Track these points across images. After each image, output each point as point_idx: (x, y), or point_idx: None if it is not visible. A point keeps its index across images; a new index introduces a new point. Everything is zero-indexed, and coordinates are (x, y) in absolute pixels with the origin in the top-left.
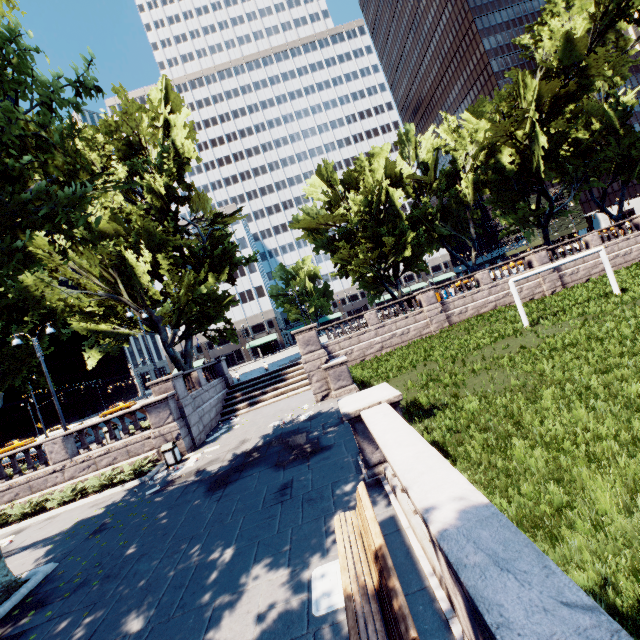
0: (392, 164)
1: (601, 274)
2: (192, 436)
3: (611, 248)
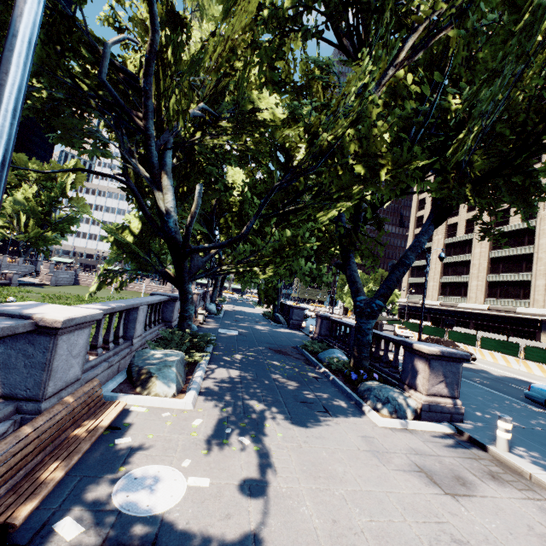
0: None
1: None
2: None
3: None
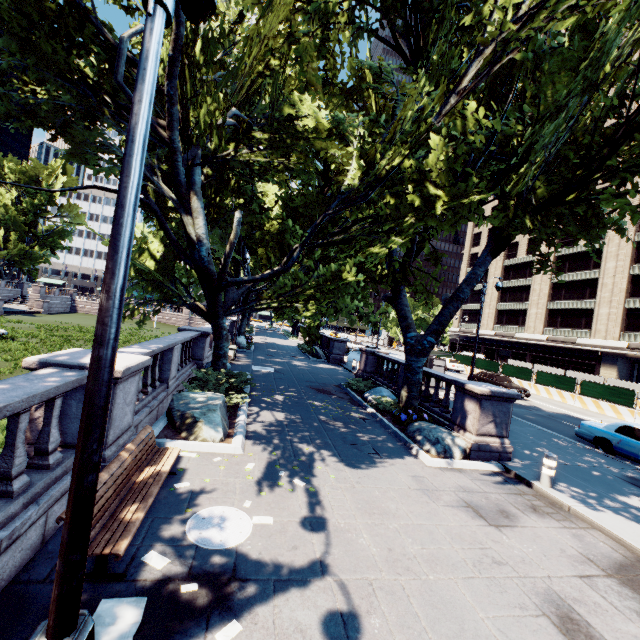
0: None
1: None
2: None
3: None
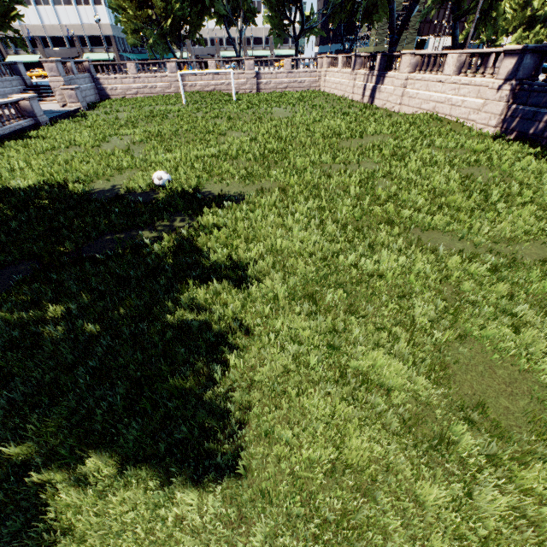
0: None
1: (283, 90)
2: None
3: (295, 75)
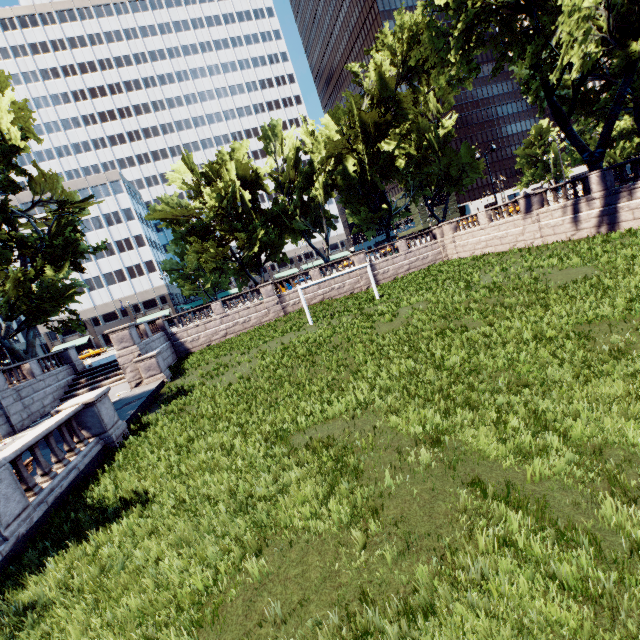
0: (244, 165)
1: (405, 273)
2: (11, 424)
3: (414, 253)
